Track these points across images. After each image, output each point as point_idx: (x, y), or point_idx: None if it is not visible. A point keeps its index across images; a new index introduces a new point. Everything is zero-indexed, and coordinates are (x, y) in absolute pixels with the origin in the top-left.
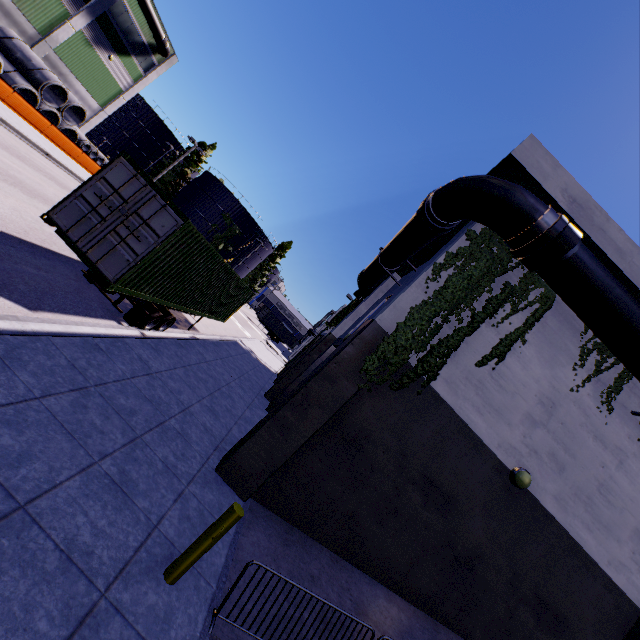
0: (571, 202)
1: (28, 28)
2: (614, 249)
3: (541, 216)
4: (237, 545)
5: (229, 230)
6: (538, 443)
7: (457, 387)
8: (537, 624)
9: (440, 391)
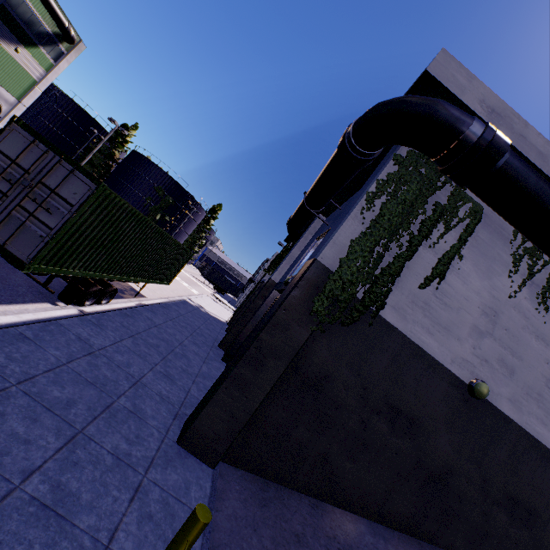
0: (490, 112)
1: None
2: (536, 153)
3: (469, 127)
4: (212, 526)
5: (163, 201)
6: (487, 352)
7: (405, 312)
8: (511, 521)
9: (390, 319)
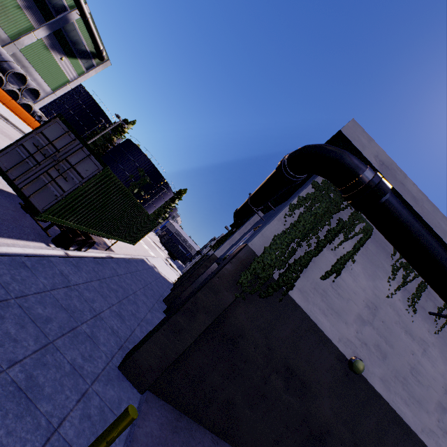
0: (381, 164)
1: (1, 34)
2: (411, 197)
3: (363, 172)
4: (132, 437)
5: (142, 179)
6: (367, 337)
7: (308, 295)
8: None
9: (296, 298)
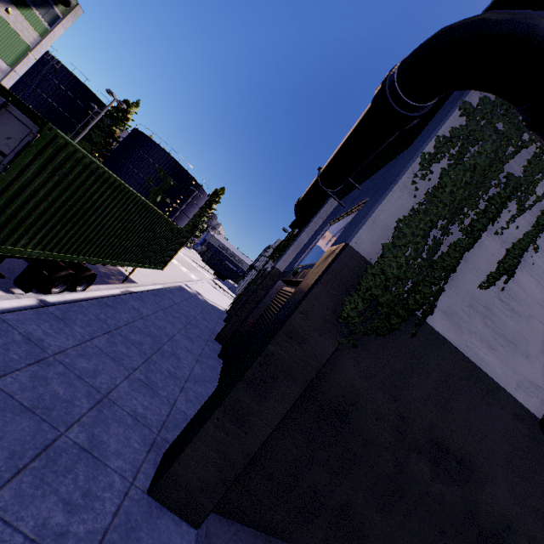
0: None
1: None
2: None
3: None
4: None
5: (164, 182)
6: None
7: (460, 319)
8: None
9: (439, 328)
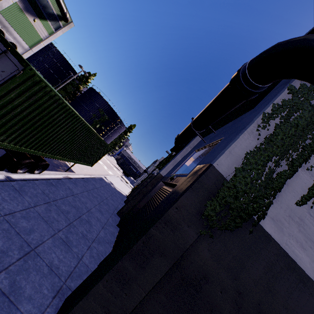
0: None
1: None
2: None
3: None
4: None
5: (102, 117)
6: None
7: (282, 225)
8: None
9: (268, 229)
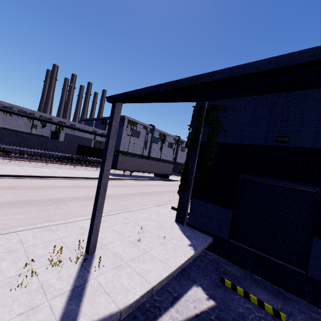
0: None
1: None
2: None
3: None
4: None
5: None
6: (6, 123)
7: None
8: None
9: None
